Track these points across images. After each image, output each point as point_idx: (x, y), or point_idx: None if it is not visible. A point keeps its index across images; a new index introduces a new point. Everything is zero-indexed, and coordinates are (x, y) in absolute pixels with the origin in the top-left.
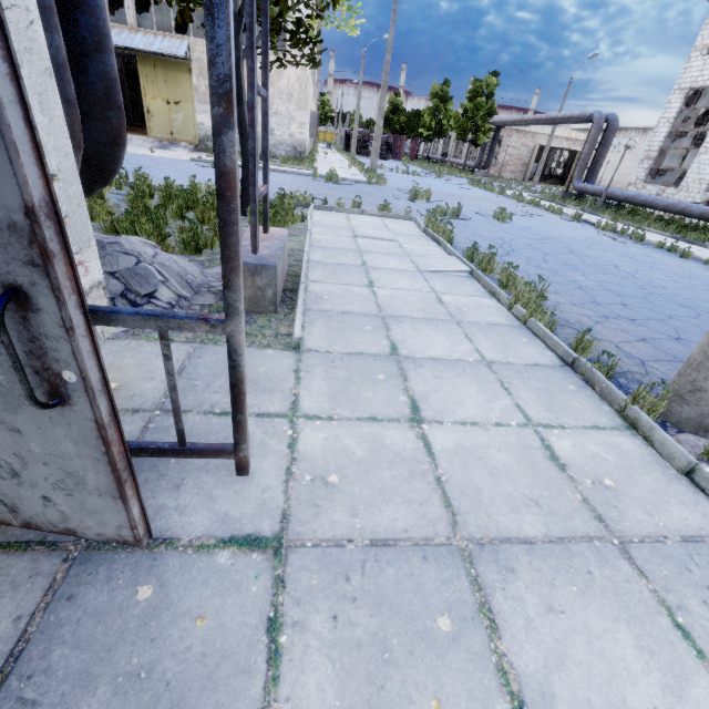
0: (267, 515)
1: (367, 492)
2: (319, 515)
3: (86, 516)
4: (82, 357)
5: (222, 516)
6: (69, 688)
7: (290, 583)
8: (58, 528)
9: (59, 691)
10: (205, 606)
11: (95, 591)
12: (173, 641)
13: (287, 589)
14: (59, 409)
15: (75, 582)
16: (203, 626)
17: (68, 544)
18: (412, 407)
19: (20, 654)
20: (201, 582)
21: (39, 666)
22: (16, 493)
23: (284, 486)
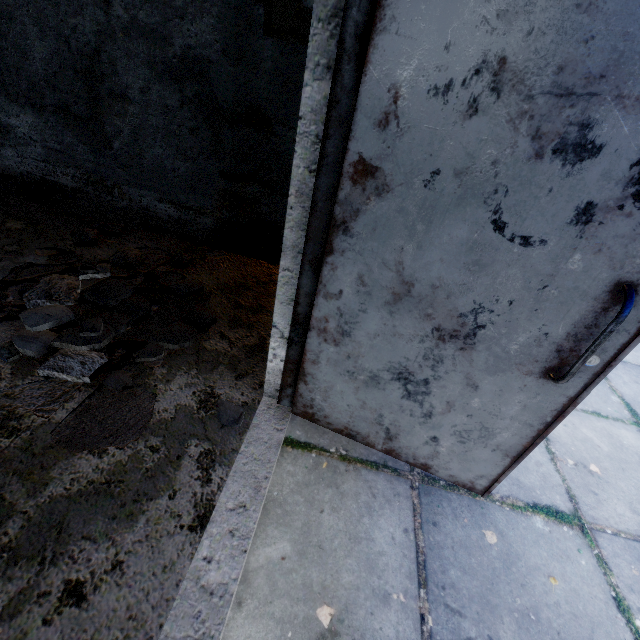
0: (554, 490)
1: (634, 491)
2: (602, 503)
3: (457, 461)
4: (631, 349)
5: (515, 481)
6: (479, 608)
7: (613, 566)
8: (415, 461)
9: (473, 609)
10: (549, 566)
11: (450, 523)
12: (540, 593)
13: (613, 572)
14: (542, 381)
15: (430, 510)
16: (557, 586)
17: (406, 473)
18: (629, 409)
19: (424, 564)
20: (532, 541)
21: (444, 580)
22: (409, 428)
23: (553, 465)
